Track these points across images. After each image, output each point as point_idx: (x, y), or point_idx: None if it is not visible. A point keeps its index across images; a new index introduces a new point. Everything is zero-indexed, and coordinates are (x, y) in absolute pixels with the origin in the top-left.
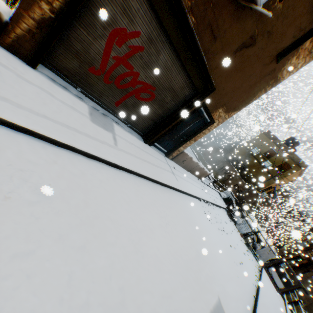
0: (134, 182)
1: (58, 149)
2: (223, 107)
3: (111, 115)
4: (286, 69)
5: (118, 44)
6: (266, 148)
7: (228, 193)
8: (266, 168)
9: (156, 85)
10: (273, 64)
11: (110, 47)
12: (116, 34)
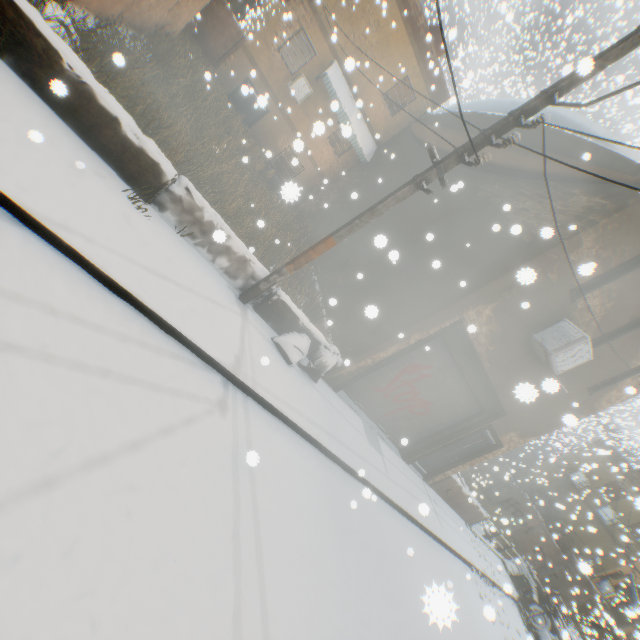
0: (404, 525)
1: (360, 485)
2: (516, 431)
3: (376, 426)
4: (605, 400)
5: (409, 372)
6: (603, 477)
7: (520, 565)
8: (604, 523)
9: (434, 402)
10: (583, 395)
11: (401, 374)
12: (410, 367)
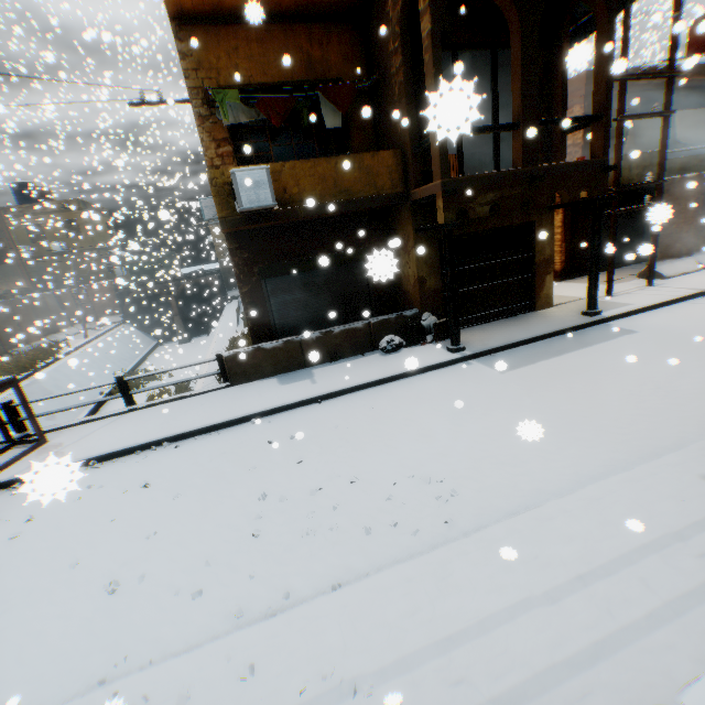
0: None
1: None
2: None
3: None
4: None
5: None
6: None
7: None
8: None
9: None
10: None
11: None
12: None
